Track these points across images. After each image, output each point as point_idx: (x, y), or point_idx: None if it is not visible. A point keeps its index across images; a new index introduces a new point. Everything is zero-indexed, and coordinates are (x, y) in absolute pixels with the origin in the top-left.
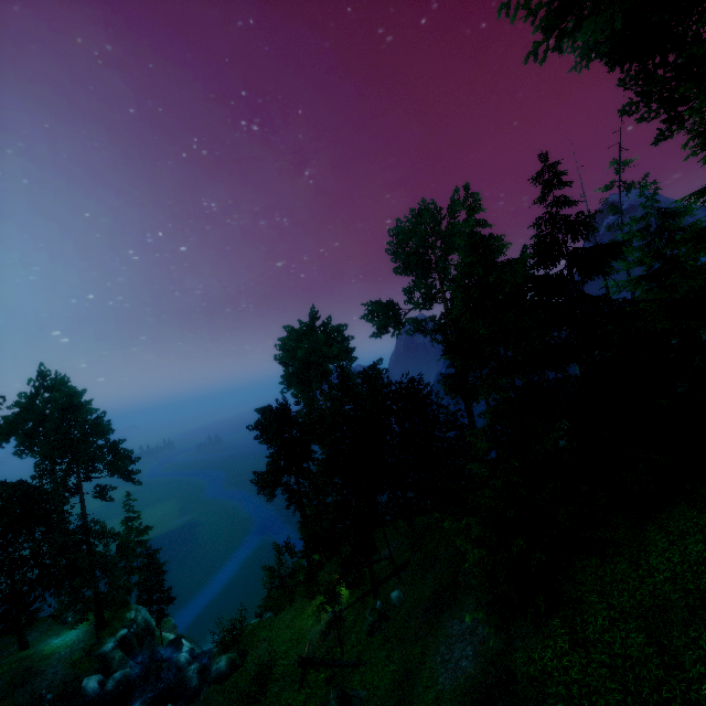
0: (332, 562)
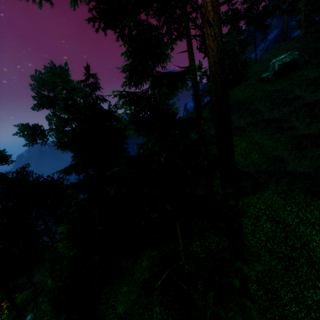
0: None
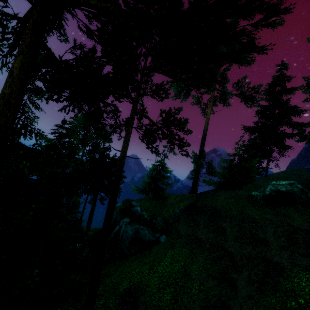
0: None
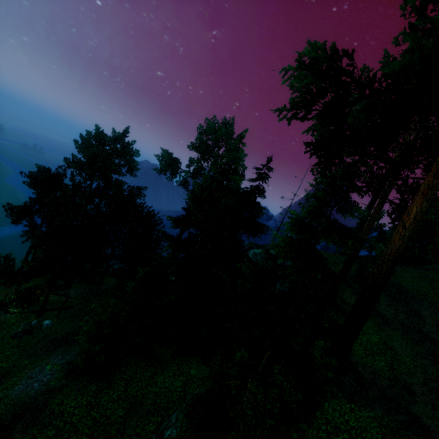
0: (39, 278)
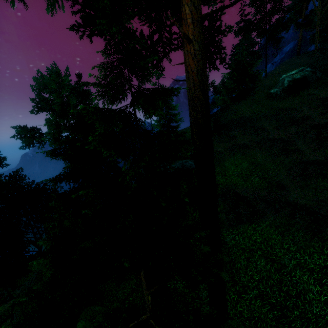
0: None
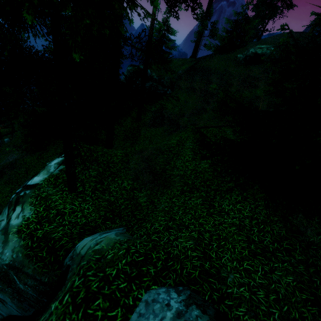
0: None
